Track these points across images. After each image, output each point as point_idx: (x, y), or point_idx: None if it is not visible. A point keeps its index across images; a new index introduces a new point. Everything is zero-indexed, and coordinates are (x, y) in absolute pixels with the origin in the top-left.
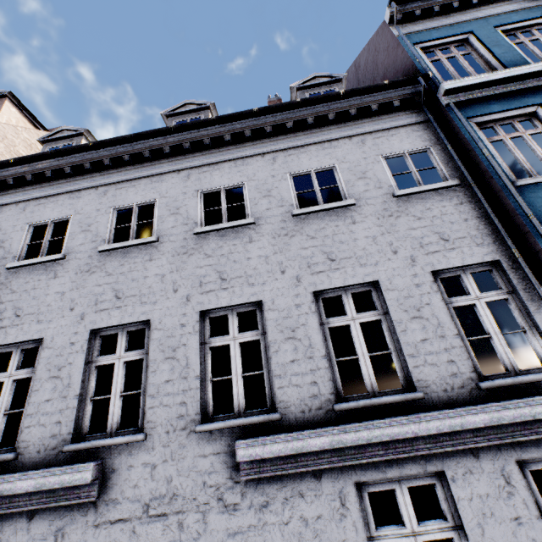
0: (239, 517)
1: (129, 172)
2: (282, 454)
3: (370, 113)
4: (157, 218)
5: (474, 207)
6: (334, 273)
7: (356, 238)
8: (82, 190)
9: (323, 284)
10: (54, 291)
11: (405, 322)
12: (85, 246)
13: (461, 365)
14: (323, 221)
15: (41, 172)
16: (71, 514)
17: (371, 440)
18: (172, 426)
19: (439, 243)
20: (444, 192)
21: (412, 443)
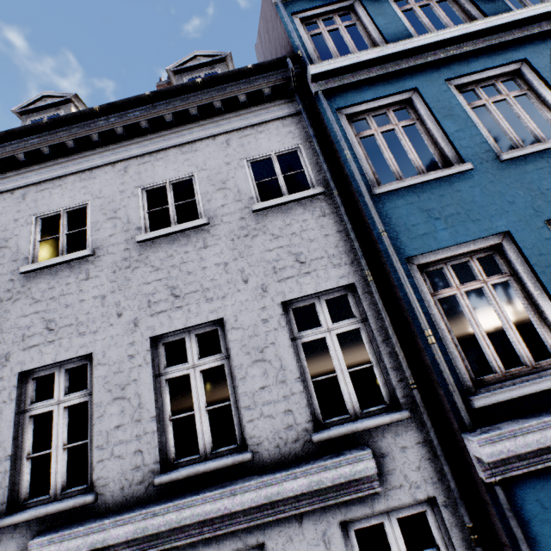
0: None
1: None
2: None
3: (240, 105)
4: None
5: (337, 219)
6: (176, 313)
7: (206, 266)
8: None
9: (163, 328)
10: None
11: (246, 367)
12: None
13: (298, 414)
14: (172, 247)
15: None
16: None
17: (179, 523)
18: None
19: (295, 266)
20: (307, 202)
21: (231, 516)
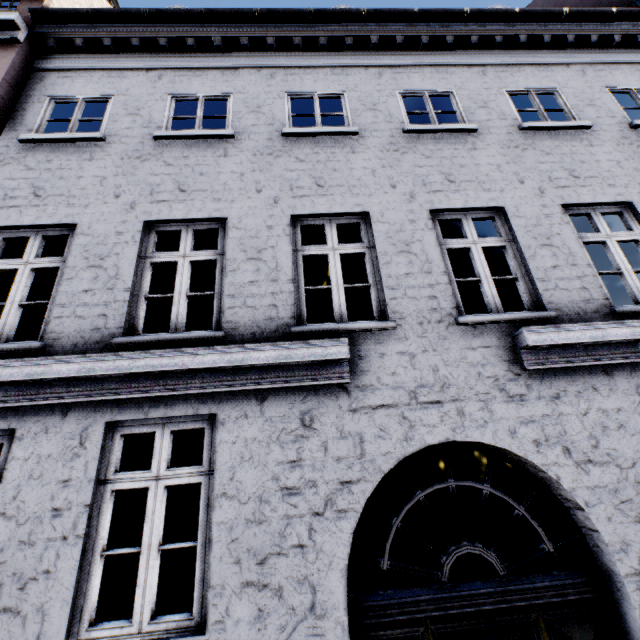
0: (528, 407)
1: (301, 58)
2: (581, 341)
3: (585, 46)
4: (351, 112)
5: None
6: (580, 190)
7: (598, 160)
8: (239, 68)
9: (571, 199)
10: (228, 170)
11: None
12: (258, 127)
13: None
14: (557, 140)
15: (181, 37)
16: (316, 398)
17: None
18: (424, 318)
19: None
20: None
21: None
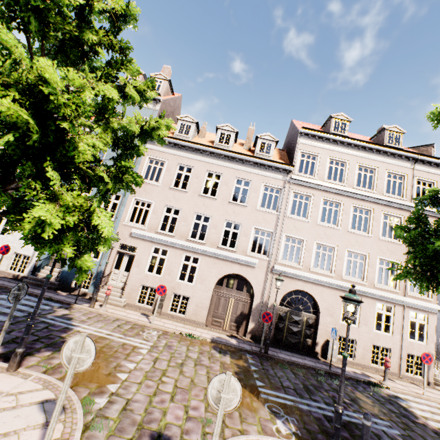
0: None
1: None
2: None
3: None
4: None
5: None
6: None
7: None
8: None
9: None
10: None
11: None
12: None
13: None
14: None
15: None
16: None
17: None
18: None
19: None
20: None
21: None
